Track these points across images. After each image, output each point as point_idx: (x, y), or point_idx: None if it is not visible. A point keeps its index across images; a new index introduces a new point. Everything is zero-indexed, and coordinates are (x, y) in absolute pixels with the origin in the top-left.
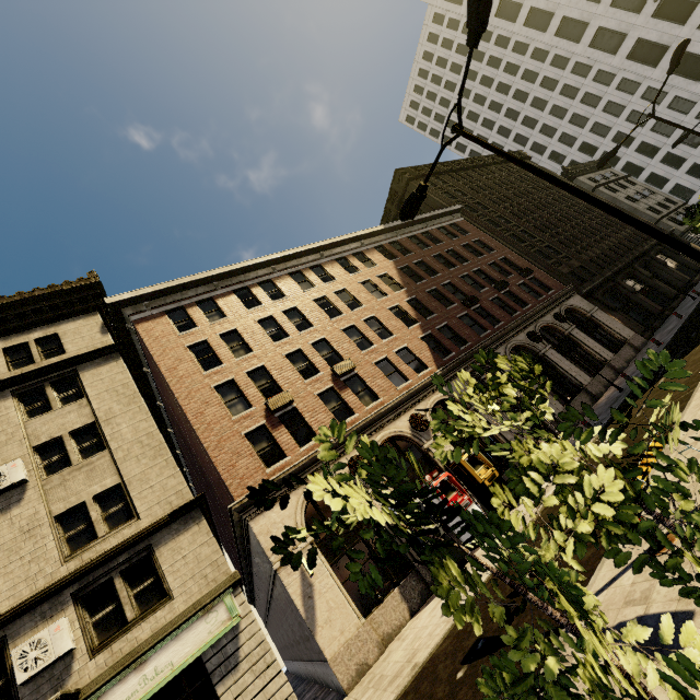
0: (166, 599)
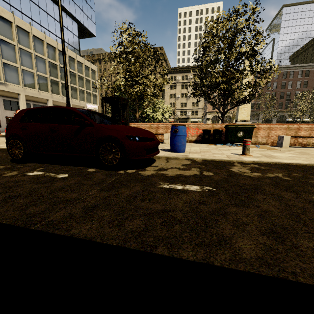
0: (197, 116)
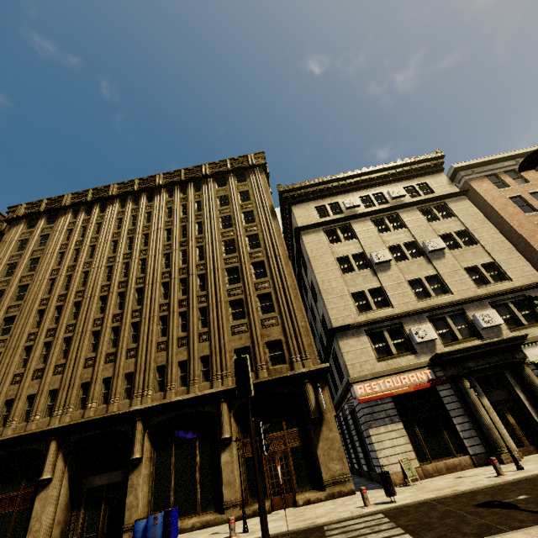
0: None
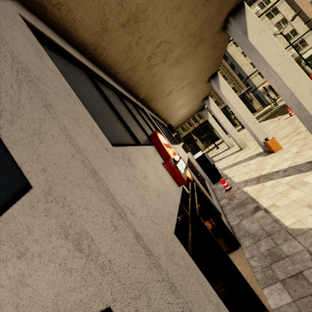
0: (307, 45)
